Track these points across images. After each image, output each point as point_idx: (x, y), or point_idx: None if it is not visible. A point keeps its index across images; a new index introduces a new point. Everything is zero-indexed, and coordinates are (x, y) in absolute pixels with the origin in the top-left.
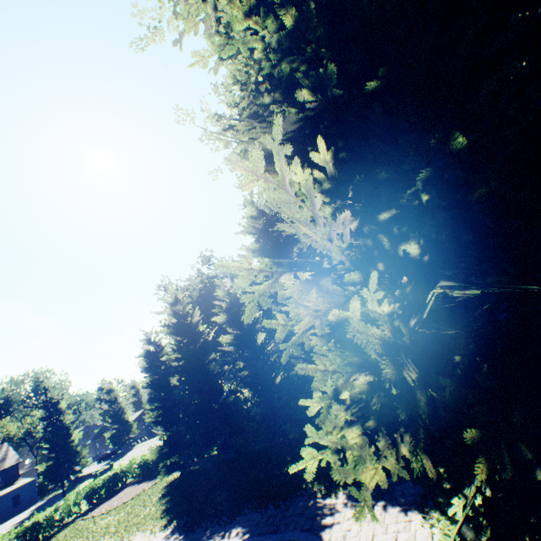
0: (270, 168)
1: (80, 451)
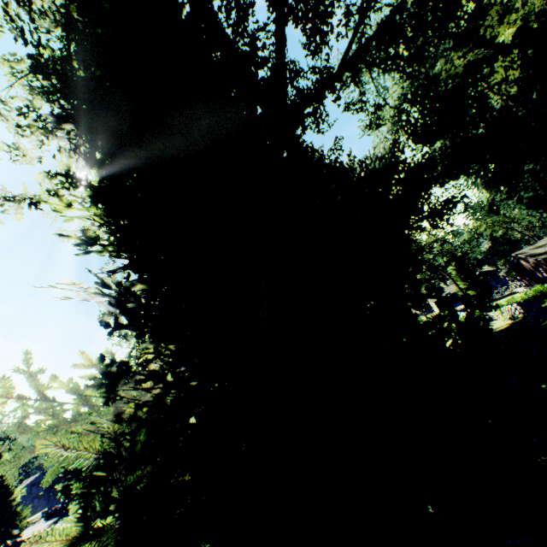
0: (116, 310)
1: (20, 512)
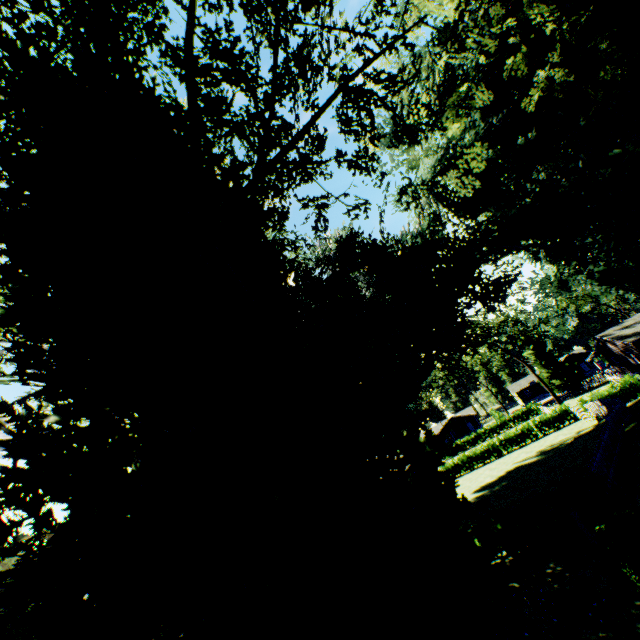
0: None
1: None
